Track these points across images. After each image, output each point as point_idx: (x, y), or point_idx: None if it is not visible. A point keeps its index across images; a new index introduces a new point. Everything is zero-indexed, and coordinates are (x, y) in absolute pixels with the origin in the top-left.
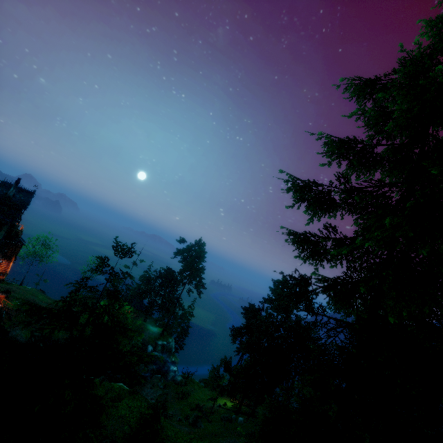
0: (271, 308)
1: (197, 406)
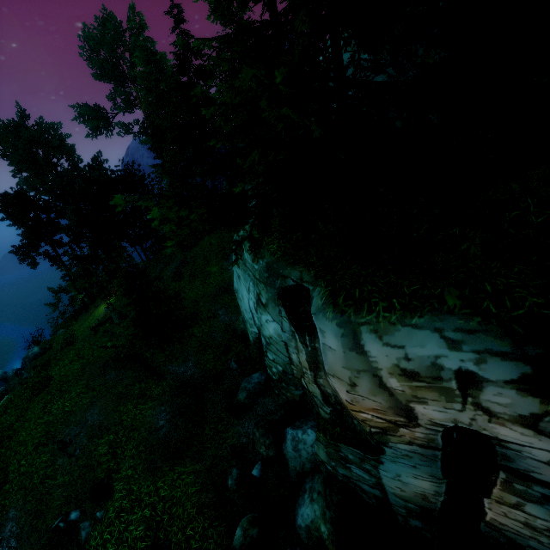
0: (34, 177)
1: (95, 328)
